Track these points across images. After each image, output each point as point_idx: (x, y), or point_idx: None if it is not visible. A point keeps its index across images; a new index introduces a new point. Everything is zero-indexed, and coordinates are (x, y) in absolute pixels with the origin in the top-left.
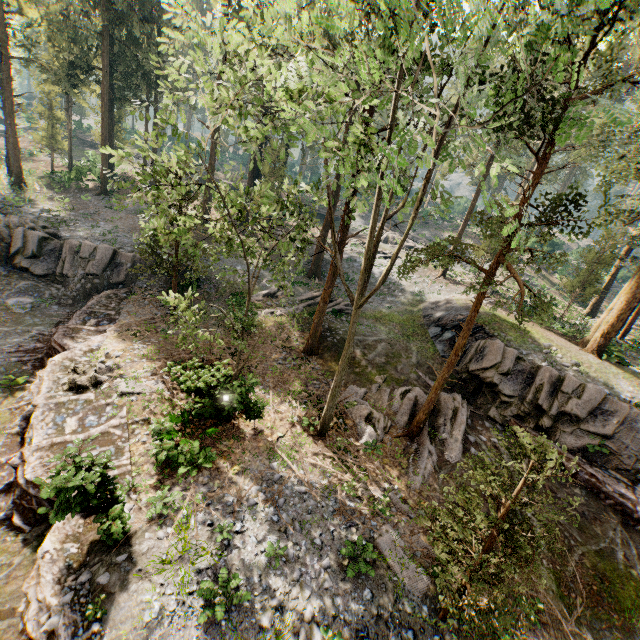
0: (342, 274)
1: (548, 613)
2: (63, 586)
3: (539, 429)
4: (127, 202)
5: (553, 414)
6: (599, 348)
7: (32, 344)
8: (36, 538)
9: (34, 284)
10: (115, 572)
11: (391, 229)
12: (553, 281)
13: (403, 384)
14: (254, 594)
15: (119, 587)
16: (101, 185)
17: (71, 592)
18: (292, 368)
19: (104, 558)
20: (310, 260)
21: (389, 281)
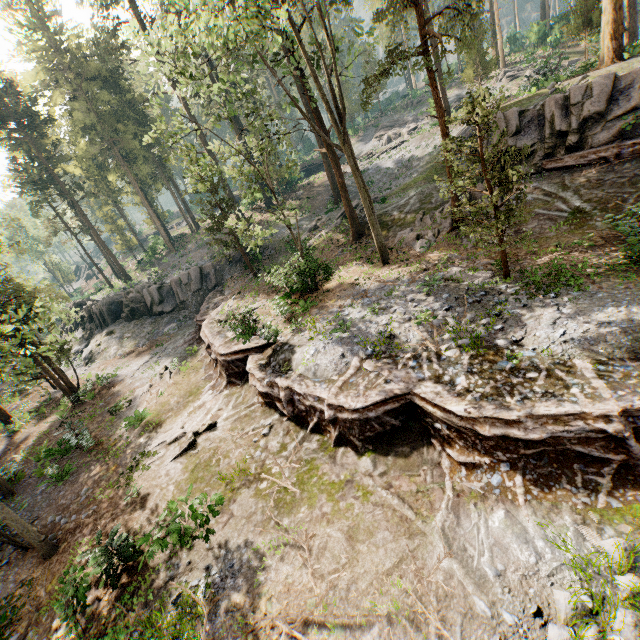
0: (326, 140)
1: (602, 238)
2: (266, 371)
3: (570, 150)
4: (190, 247)
5: (574, 128)
6: (616, 53)
7: (190, 337)
8: (245, 382)
9: (171, 316)
10: (286, 352)
11: (390, 130)
12: (581, 50)
13: (440, 207)
14: (369, 327)
15: (291, 354)
16: (169, 247)
17: (270, 370)
18: (350, 251)
19: (278, 352)
20: (332, 194)
21: (403, 162)
